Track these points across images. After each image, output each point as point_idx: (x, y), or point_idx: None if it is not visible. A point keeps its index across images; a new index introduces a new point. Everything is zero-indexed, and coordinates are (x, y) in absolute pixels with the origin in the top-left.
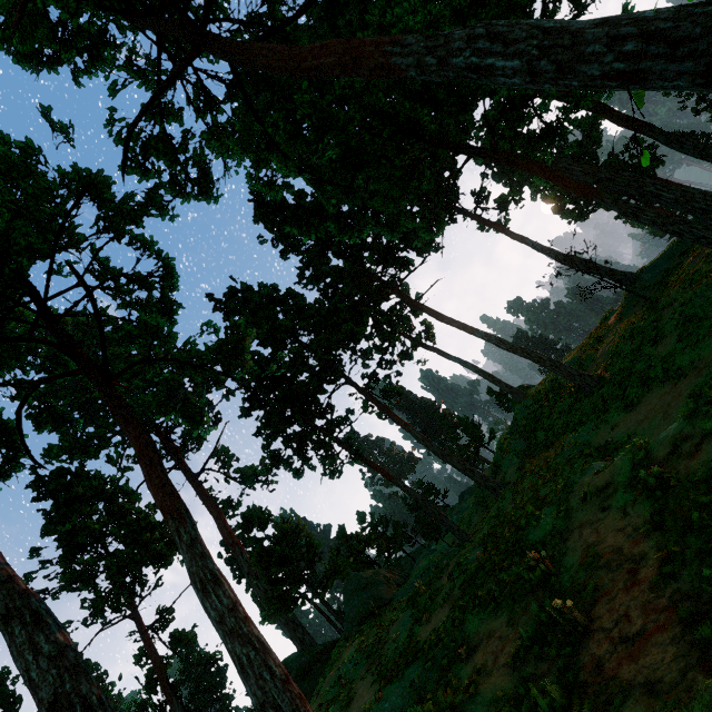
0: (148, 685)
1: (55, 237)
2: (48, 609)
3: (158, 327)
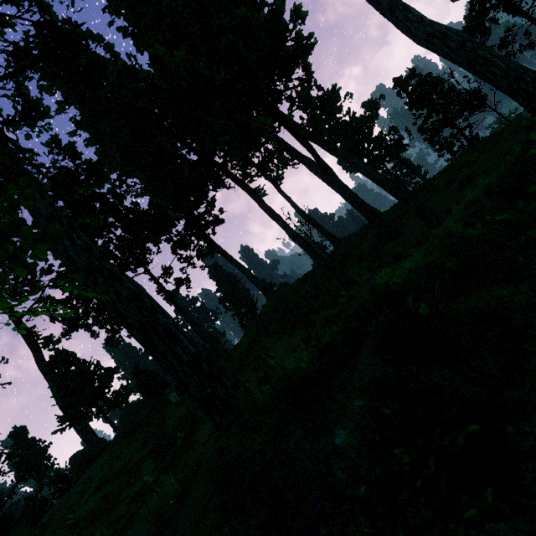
0: None
1: None
2: None
3: None
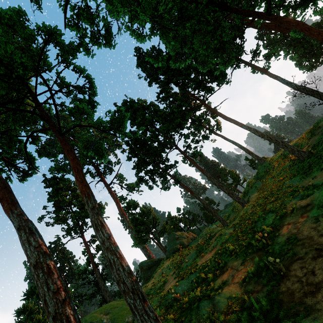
0: (87, 263)
1: (37, 63)
2: (36, 228)
3: (83, 109)
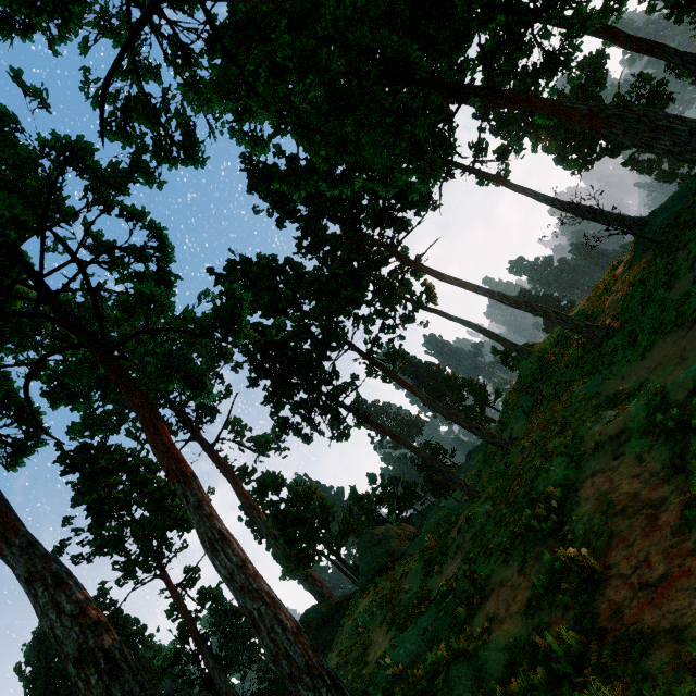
0: (181, 637)
1: (43, 210)
2: (68, 571)
3: (153, 296)
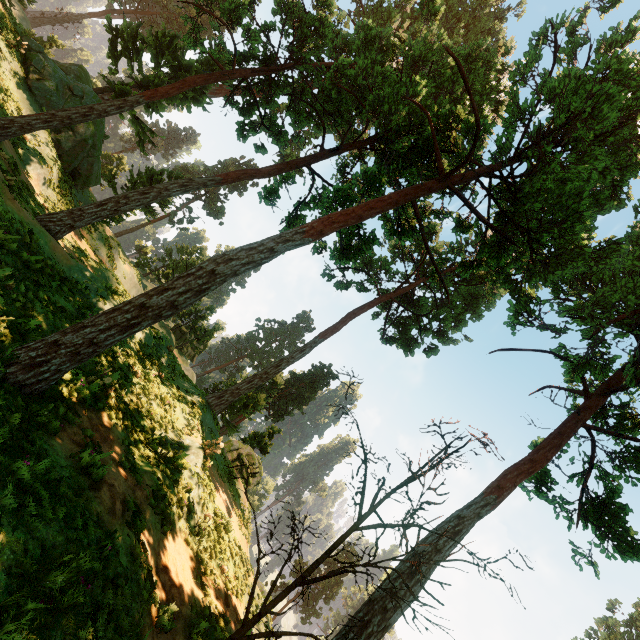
0: None
1: None
2: None
3: None
